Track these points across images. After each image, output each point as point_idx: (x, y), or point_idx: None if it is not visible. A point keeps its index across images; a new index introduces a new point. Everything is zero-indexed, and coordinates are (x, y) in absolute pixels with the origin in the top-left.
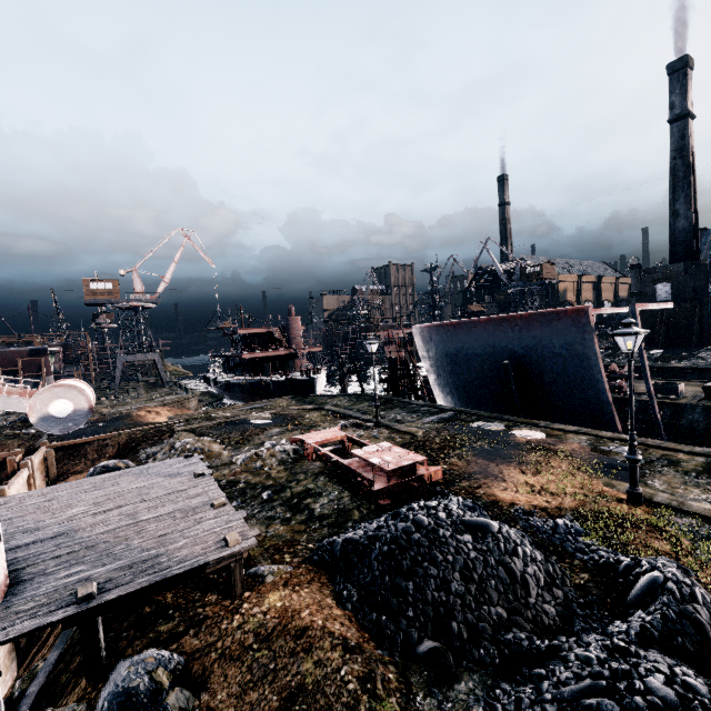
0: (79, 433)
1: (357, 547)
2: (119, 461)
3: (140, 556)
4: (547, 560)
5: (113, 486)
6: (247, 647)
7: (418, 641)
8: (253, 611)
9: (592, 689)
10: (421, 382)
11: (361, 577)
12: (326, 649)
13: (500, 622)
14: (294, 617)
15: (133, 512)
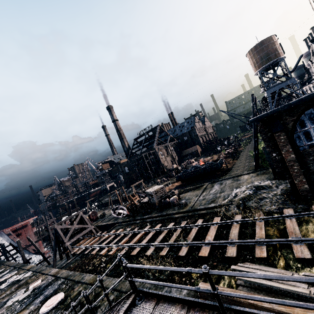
0: None
1: None
2: None
3: None
4: None
5: None
6: None
7: None
8: None
9: None
10: None
11: None
12: None
13: None
14: None
15: None
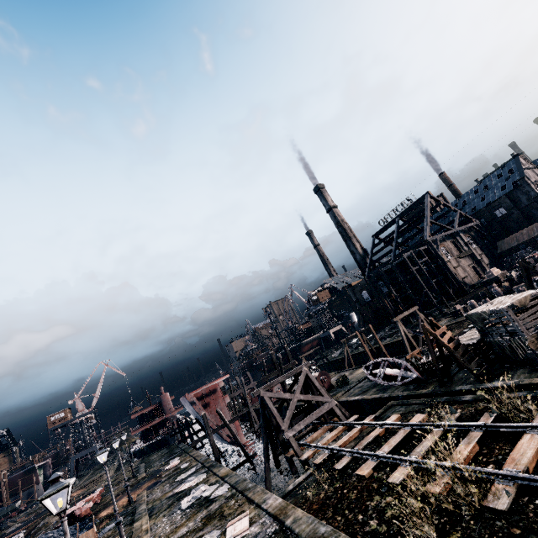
0: (17, 529)
1: None
2: None
3: None
4: None
5: None
6: None
7: None
8: None
9: None
10: None
11: None
12: None
13: None
14: None
15: None
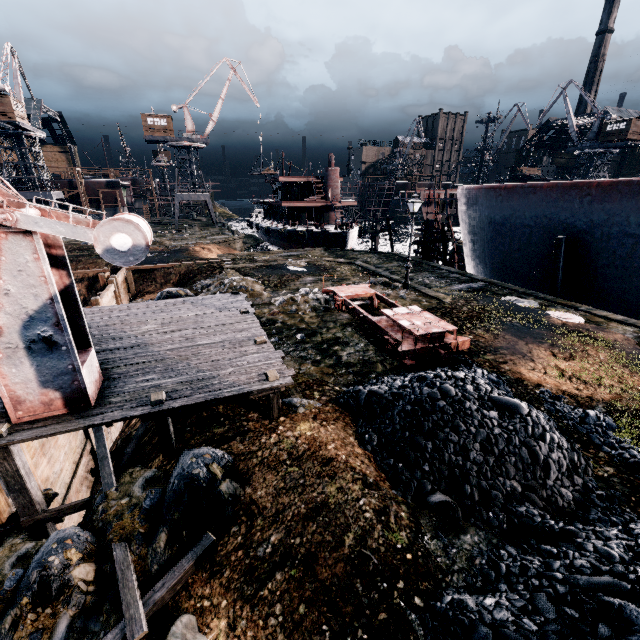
0: (149, 260)
1: (381, 400)
2: (180, 289)
3: (197, 375)
4: (573, 449)
5: (176, 311)
6: (281, 461)
7: (430, 491)
8: (287, 434)
9: (613, 587)
10: (454, 248)
11: (382, 426)
12: (347, 480)
13: (513, 494)
14: (322, 447)
15: (192, 336)
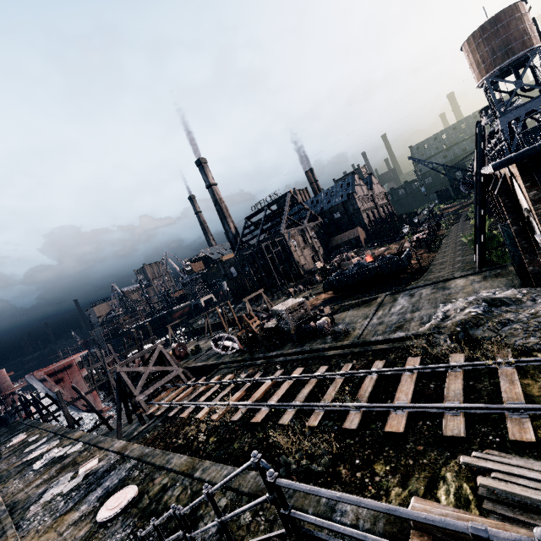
0: None
1: None
2: None
3: None
4: None
5: None
6: None
7: None
8: None
9: None
10: None
11: None
12: None
13: None
14: None
15: None
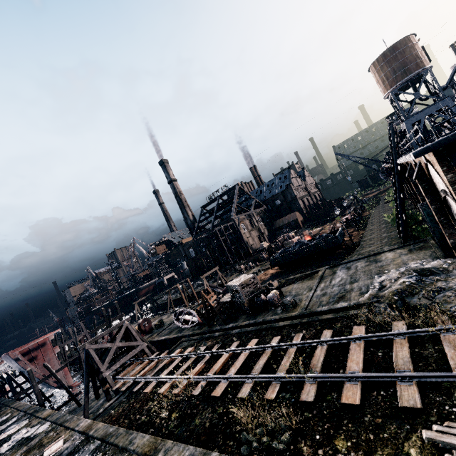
0: None
1: None
2: None
3: None
4: None
5: None
6: None
7: None
8: None
9: None
10: None
11: None
12: None
13: None
14: None
15: None
